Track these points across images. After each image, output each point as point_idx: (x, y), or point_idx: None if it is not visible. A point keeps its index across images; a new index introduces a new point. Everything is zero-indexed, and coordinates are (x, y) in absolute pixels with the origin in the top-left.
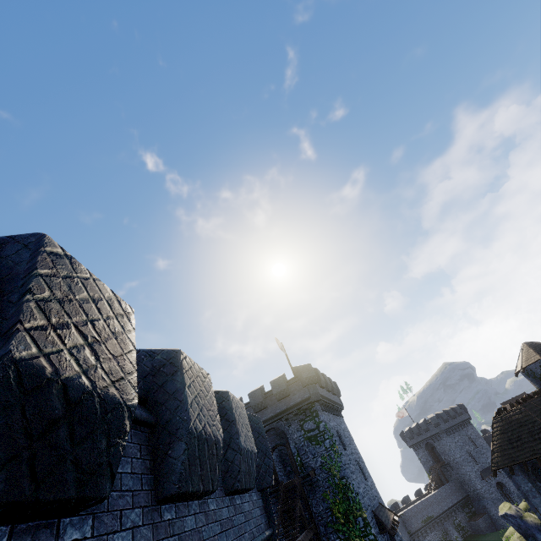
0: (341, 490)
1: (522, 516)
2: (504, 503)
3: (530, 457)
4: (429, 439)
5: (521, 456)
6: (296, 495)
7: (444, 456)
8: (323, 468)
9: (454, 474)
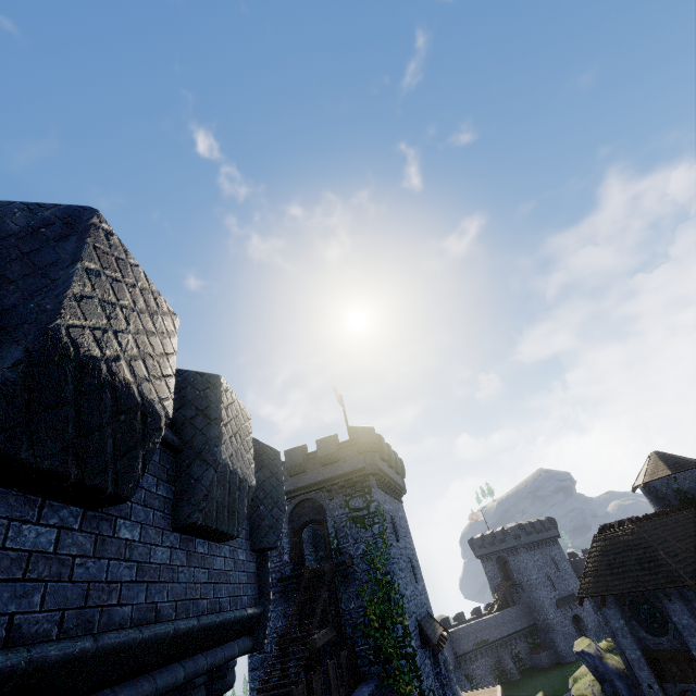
0: (382, 588)
1: (603, 656)
2: (582, 638)
3: (631, 589)
4: (503, 552)
5: (621, 586)
6: (323, 584)
7: (516, 575)
8: (364, 558)
9: (524, 597)
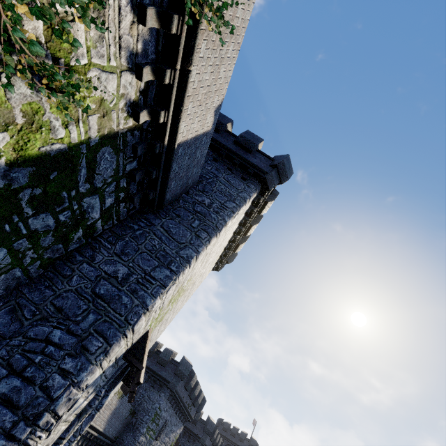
0: None
1: None
2: None
3: None
4: None
5: None
6: None
7: None
8: None
9: None
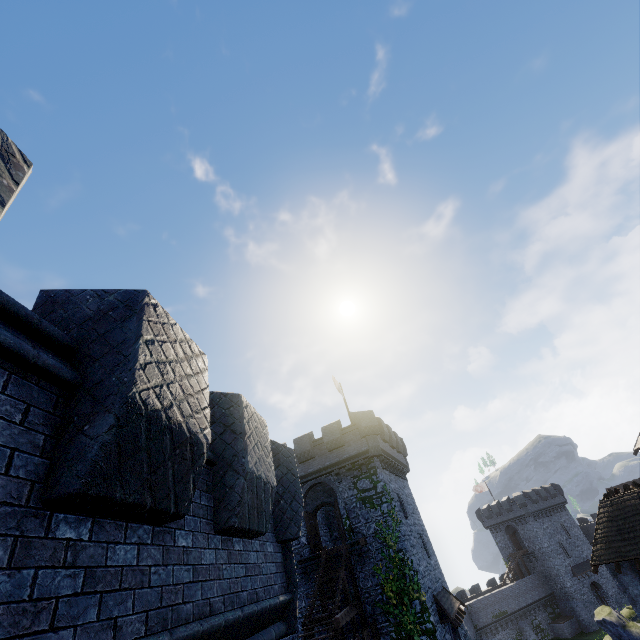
0: (396, 565)
1: (626, 625)
2: (602, 606)
3: None
4: (512, 522)
5: (634, 551)
6: (340, 564)
7: (528, 544)
8: (376, 537)
9: (538, 566)
